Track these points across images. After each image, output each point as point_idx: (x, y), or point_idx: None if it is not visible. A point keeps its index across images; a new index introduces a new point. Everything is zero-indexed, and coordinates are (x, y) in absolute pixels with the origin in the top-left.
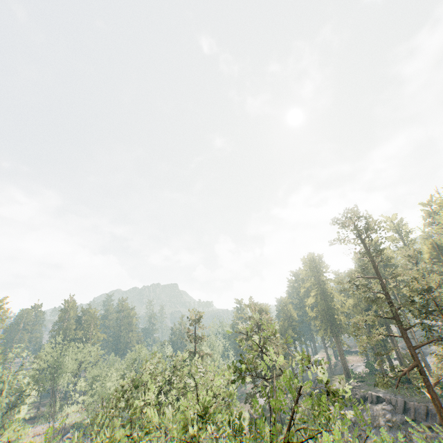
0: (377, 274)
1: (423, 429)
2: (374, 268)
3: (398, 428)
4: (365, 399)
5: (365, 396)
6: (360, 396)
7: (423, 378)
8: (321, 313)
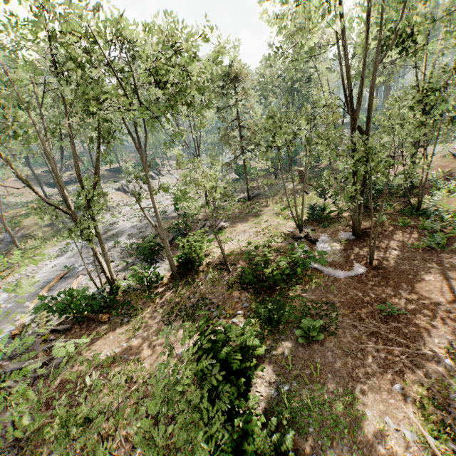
0: None
1: None
2: None
3: None
4: None
5: None
6: None
7: None
8: None
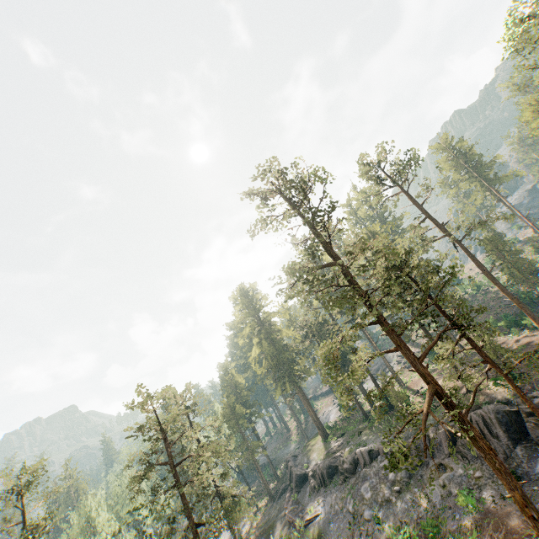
0: (334, 257)
1: (436, 472)
2: (326, 249)
3: (408, 489)
4: (355, 464)
5: (354, 460)
6: (349, 462)
7: (450, 409)
8: (273, 364)
